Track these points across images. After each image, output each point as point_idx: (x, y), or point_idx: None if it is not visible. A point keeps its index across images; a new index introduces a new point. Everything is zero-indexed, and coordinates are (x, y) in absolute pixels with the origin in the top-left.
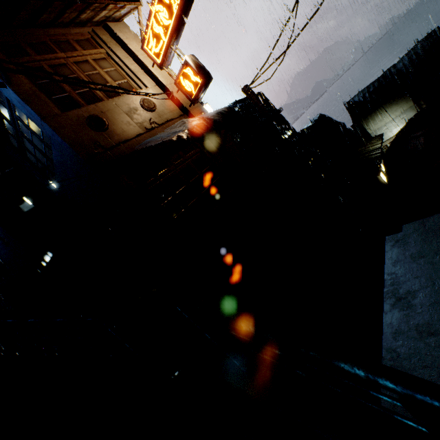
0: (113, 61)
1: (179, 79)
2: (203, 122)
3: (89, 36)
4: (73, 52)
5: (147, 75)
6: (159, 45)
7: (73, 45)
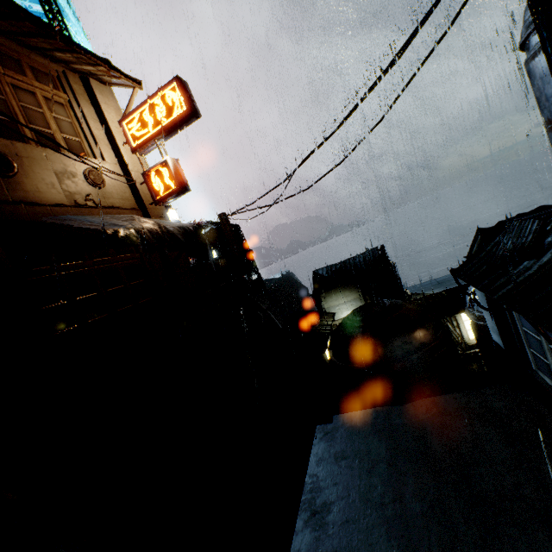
0: (74, 113)
1: (151, 173)
2: (159, 228)
3: (55, 74)
4: (18, 74)
5: (111, 149)
6: (143, 131)
7: (25, 68)
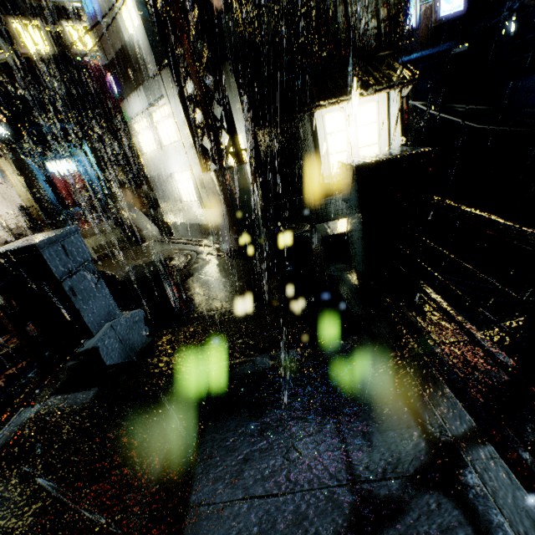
0: None
1: None
2: None
3: None
4: None
5: None
6: None
7: None
